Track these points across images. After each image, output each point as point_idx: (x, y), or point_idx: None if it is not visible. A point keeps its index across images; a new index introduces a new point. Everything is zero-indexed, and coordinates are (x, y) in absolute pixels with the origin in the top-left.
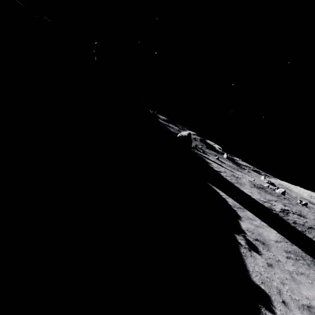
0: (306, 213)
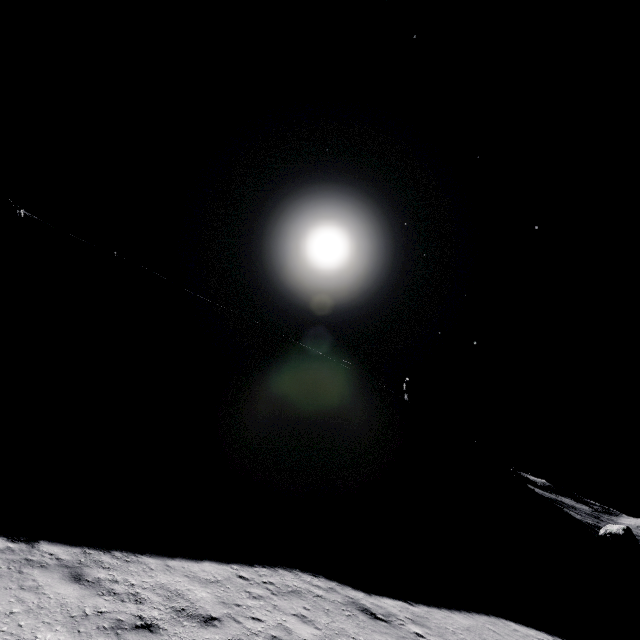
0: None
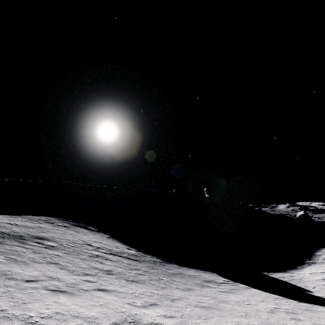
0: None
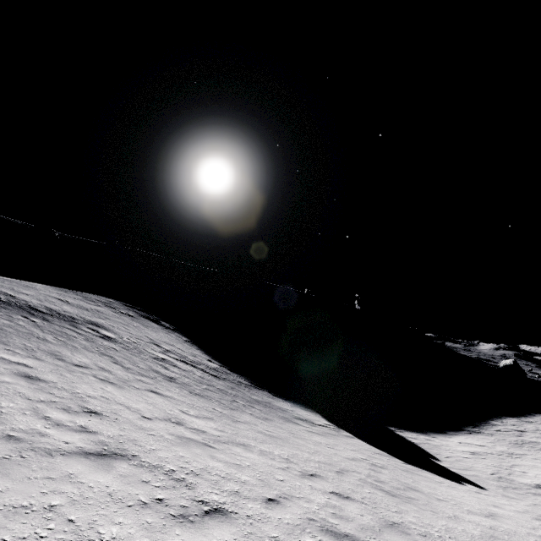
0: None
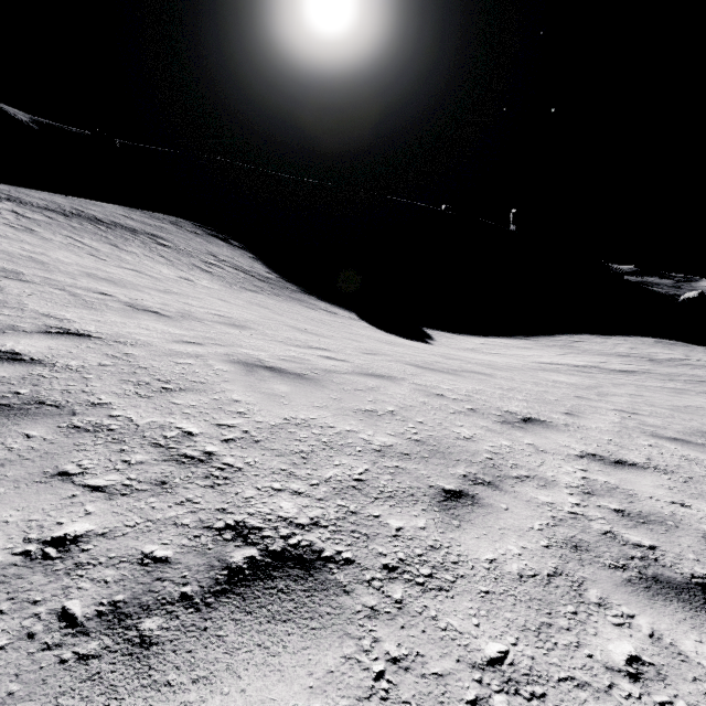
0: None
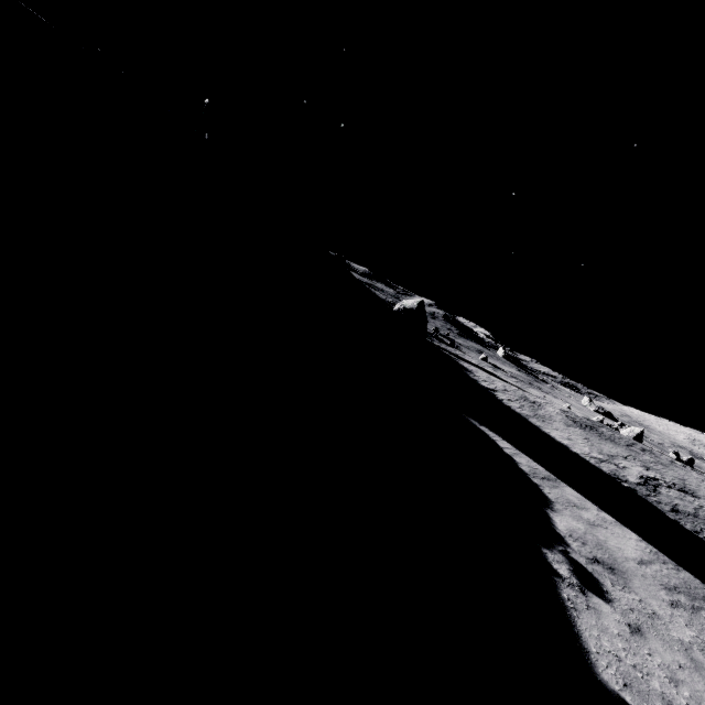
0: (697, 486)
